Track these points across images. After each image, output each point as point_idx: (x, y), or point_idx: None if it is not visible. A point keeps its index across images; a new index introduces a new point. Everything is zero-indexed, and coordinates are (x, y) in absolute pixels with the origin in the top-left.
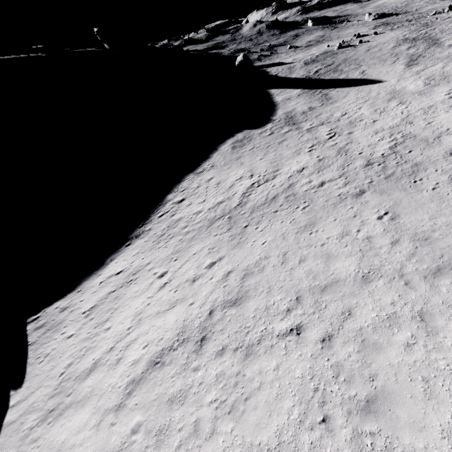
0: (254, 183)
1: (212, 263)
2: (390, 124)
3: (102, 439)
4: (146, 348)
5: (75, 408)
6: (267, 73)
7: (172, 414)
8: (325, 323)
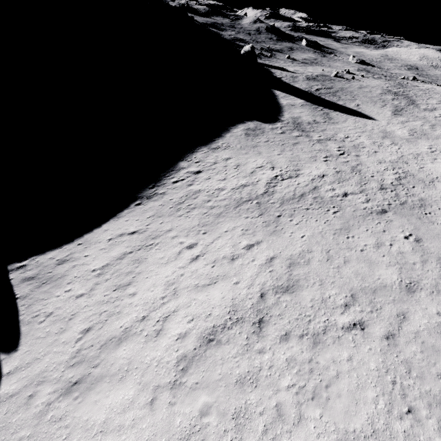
0: (277, 176)
1: (249, 245)
2: (389, 159)
3: (162, 421)
4: (192, 322)
5: (110, 382)
6: (271, 73)
7: (246, 396)
8: (385, 323)
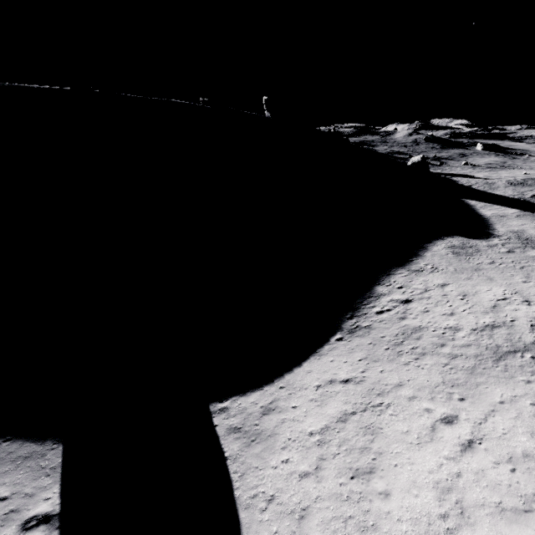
0: None
1: None
2: None
3: None
4: None
5: None
6: (454, 182)
7: None
8: None
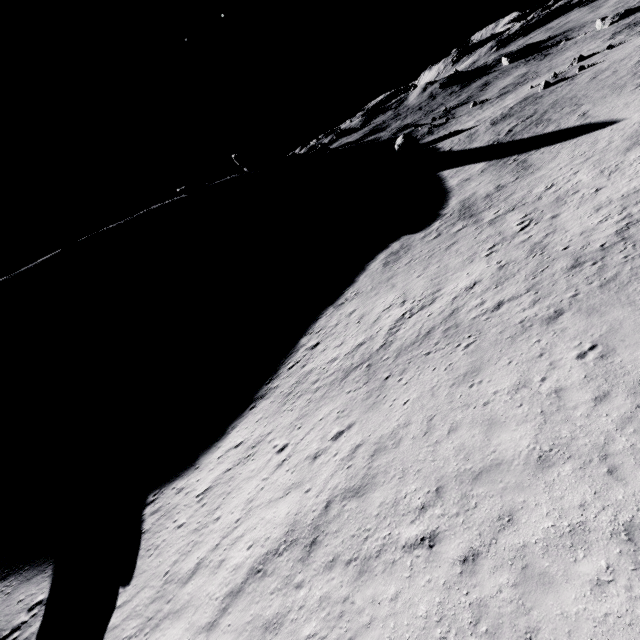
0: (405, 313)
1: (339, 433)
2: (623, 191)
3: None
4: (251, 549)
5: (171, 619)
6: (437, 151)
7: None
8: (471, 533)
